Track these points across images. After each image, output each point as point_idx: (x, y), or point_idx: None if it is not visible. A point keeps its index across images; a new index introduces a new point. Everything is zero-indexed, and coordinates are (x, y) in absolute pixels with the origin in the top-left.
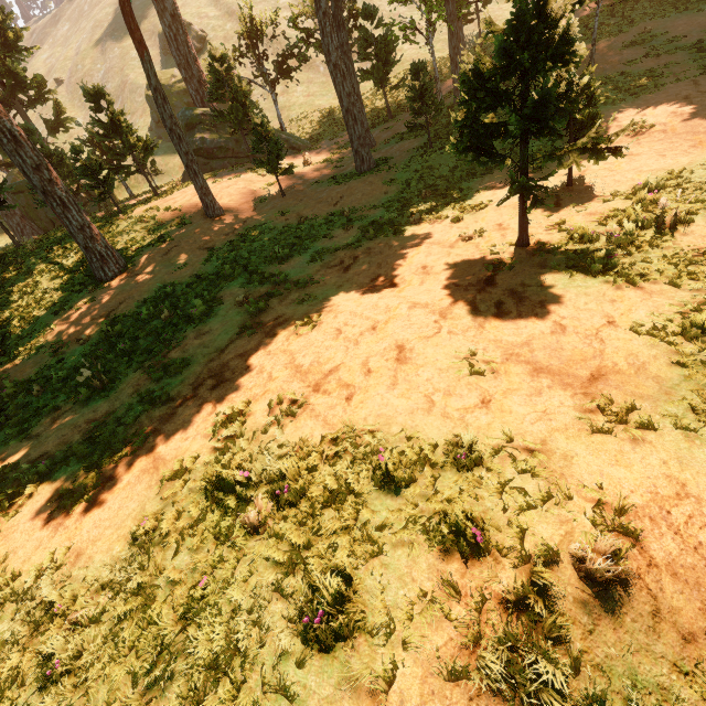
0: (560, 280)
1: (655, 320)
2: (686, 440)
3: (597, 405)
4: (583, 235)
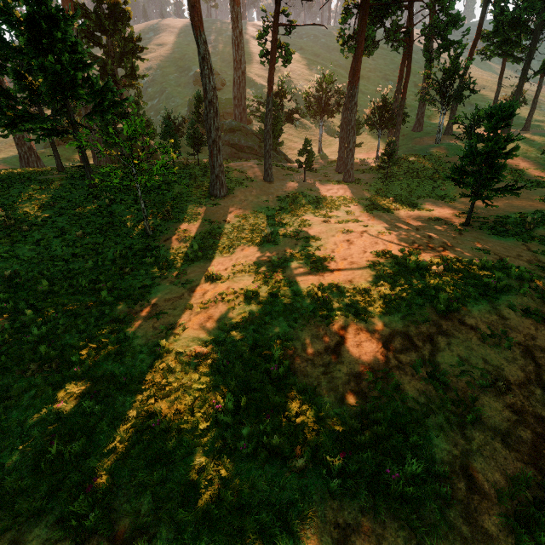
0: (494, 237)
1: (541, 251)
2: None
3: (535, 265)
4: (494, 226)
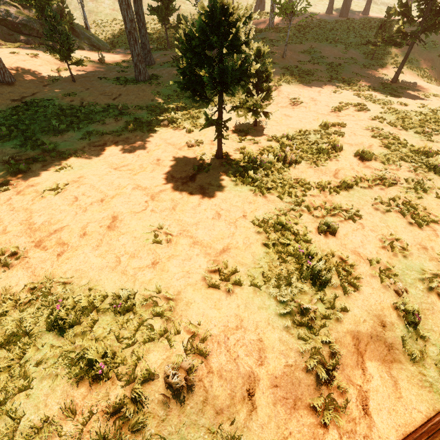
0: (230, 185)
1: (265, 217)
2: (253, 292)
3: (218, 268)
4: (250, 158)
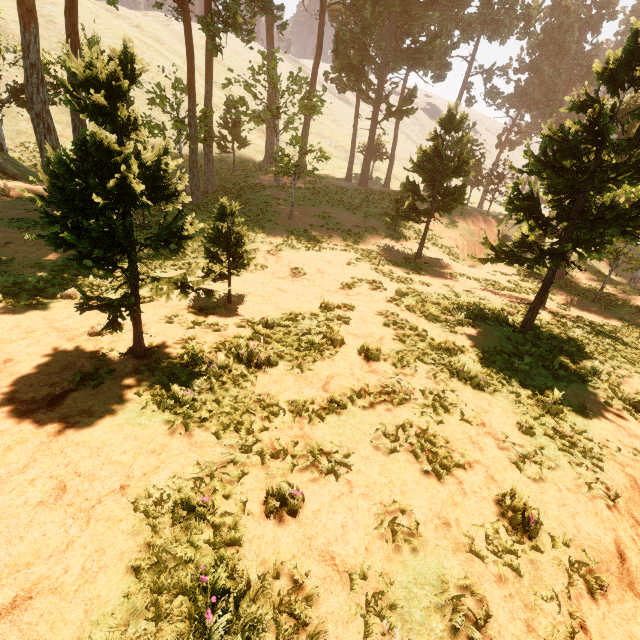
0: (130, 412)
1: (168, 487)
2: None
3: None
4: (192, 358)
